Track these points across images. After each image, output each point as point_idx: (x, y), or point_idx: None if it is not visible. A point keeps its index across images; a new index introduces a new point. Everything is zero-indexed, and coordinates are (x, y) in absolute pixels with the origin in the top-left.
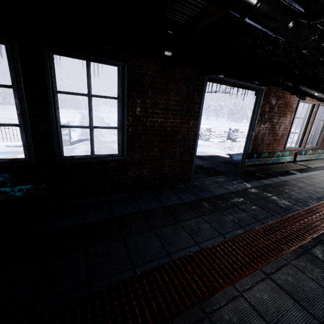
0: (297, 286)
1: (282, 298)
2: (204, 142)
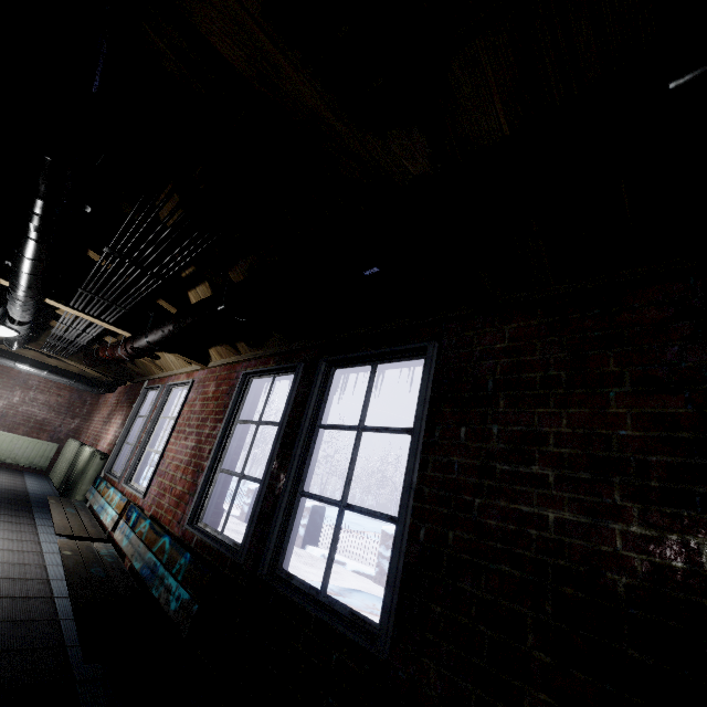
0: None
1: None
2: None
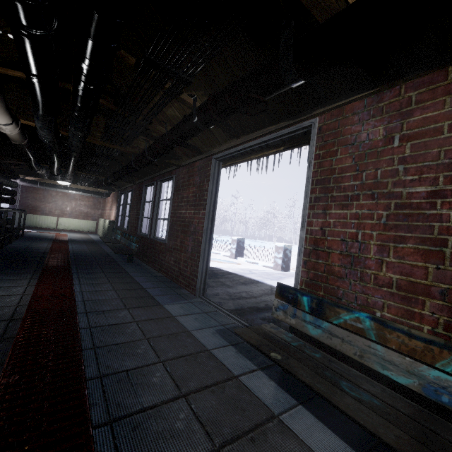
0: (0, 300)
1: (5, 293)
2: None
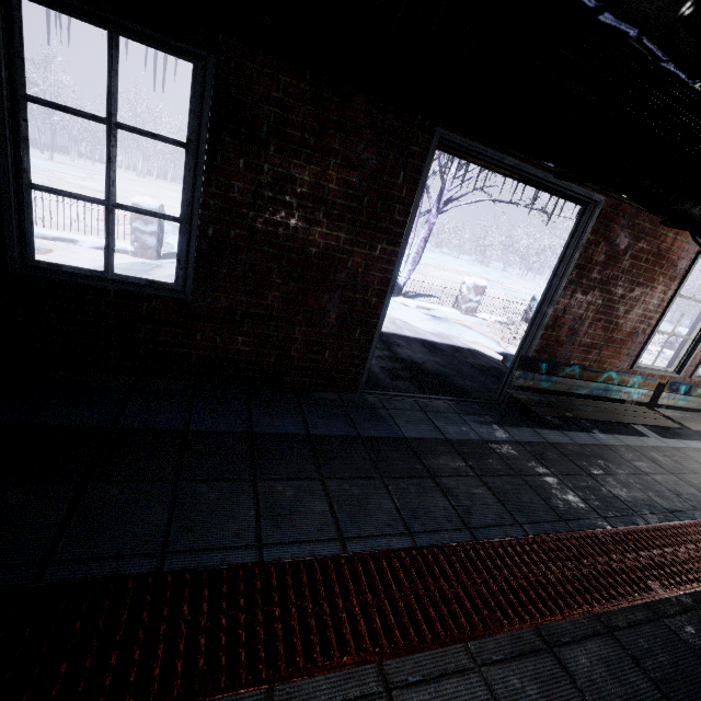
0: None
1: None
2: (462, 314)
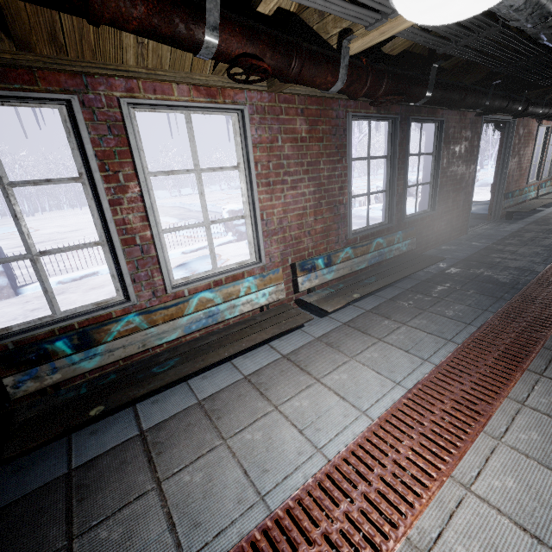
0: None
1: None
2: None
